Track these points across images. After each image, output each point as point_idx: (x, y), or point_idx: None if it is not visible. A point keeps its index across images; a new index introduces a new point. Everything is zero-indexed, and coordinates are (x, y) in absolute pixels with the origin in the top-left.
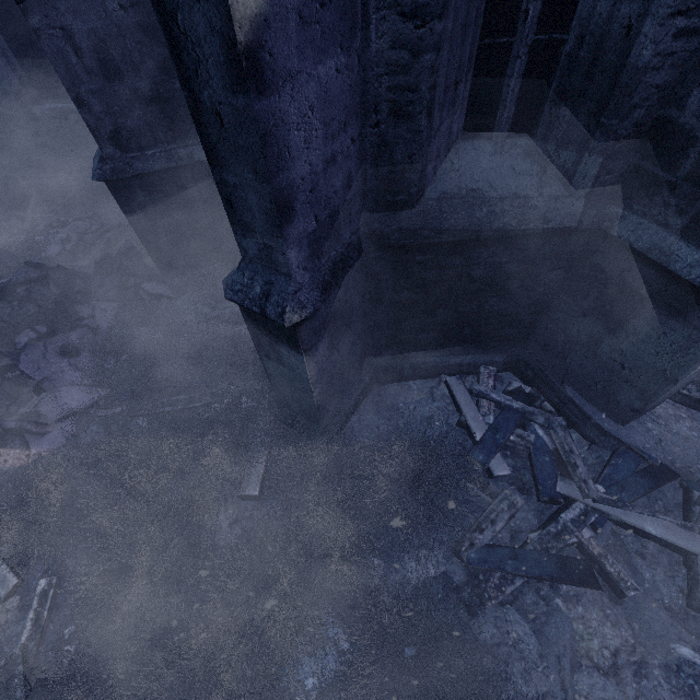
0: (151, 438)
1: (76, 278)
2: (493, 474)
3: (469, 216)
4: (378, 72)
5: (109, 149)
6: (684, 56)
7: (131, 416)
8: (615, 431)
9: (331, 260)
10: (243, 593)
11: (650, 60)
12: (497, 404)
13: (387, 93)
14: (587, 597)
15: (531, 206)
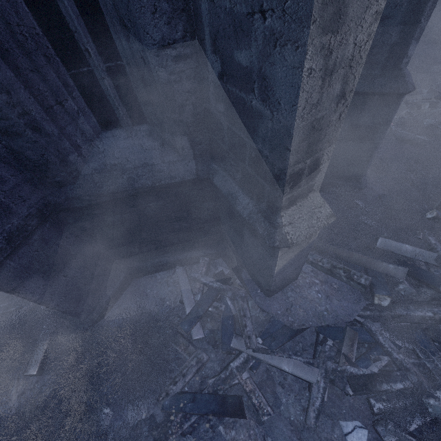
0: None
1: None
2: (192, 338)
3: (115, 182)
4: None
5: None
6: (192, 71)
7: None
8: (261, 303)
9: (7, 232)
10: None
11: (169, 77)
12: (204, 285)
13: None
14: (240, 422)
15: (157, 170)
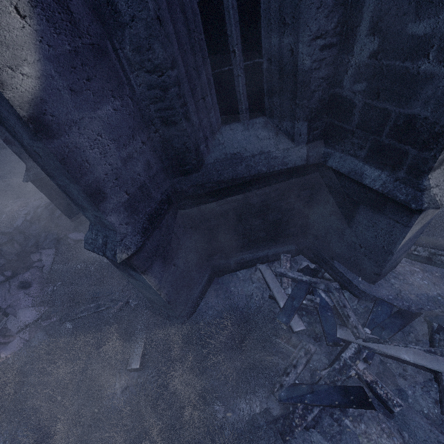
0: (70, 337)
1: (30, 237)
2: (293, 330)
3: (235, 169)
4: (146, 103)
5: (31, 163)
6: (331, 59)
7: (62, 322)
8: (367, 289)
9: (148, 214)
10: (128, 443)
11: (311, 65)
12: (292, 279)
13: (156, 113)
14: (368, 416)
15: (272, 157)
